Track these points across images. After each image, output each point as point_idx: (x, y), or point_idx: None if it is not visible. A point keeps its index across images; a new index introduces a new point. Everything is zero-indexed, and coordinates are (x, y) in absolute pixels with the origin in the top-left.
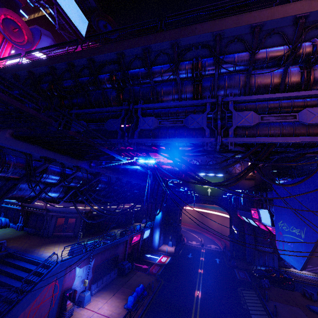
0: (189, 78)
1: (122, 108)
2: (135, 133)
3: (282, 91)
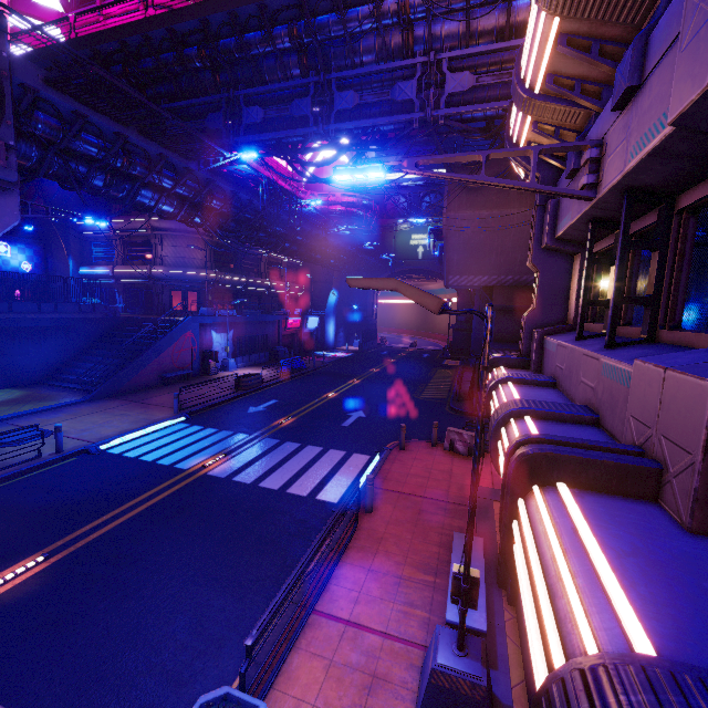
0: (290, 49)
1: (222, 97)
2: (241, 130)
3: (386, 61)
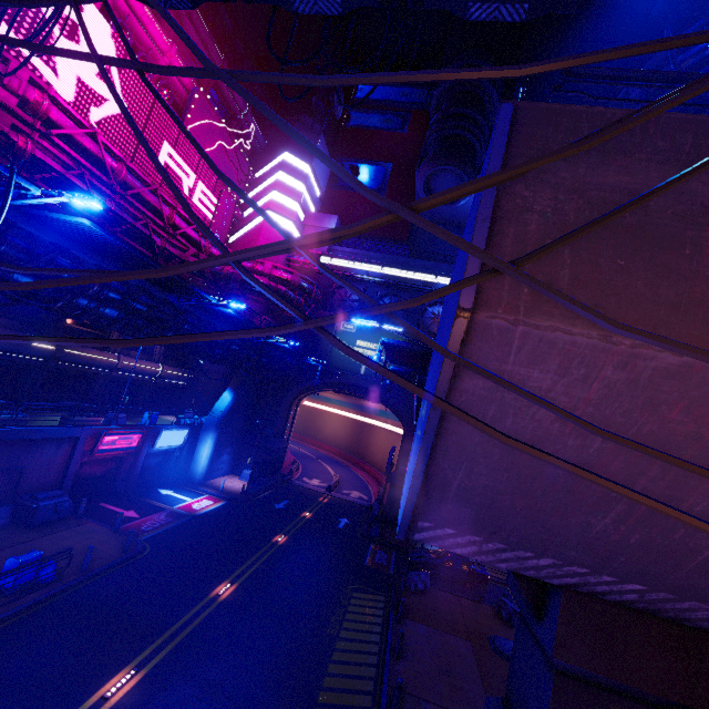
0: None
1: None
2: None
3: None
